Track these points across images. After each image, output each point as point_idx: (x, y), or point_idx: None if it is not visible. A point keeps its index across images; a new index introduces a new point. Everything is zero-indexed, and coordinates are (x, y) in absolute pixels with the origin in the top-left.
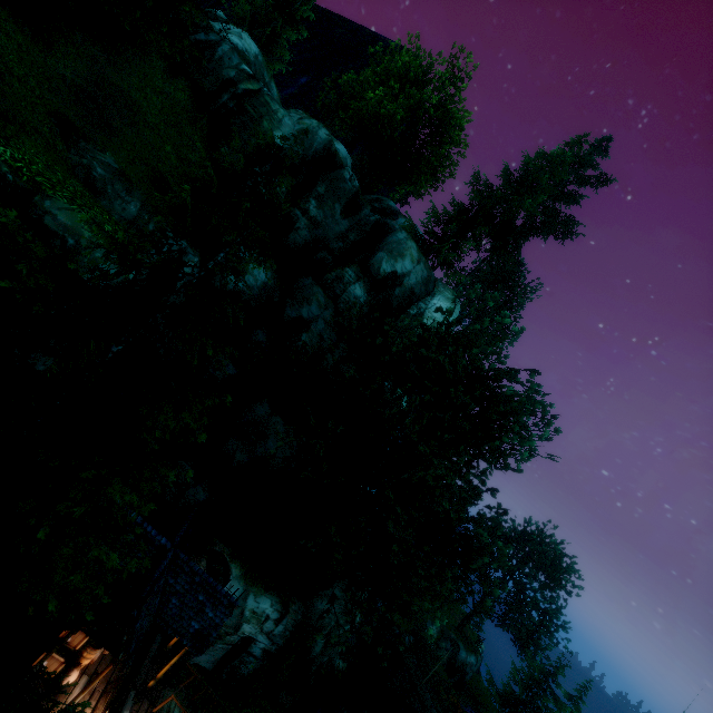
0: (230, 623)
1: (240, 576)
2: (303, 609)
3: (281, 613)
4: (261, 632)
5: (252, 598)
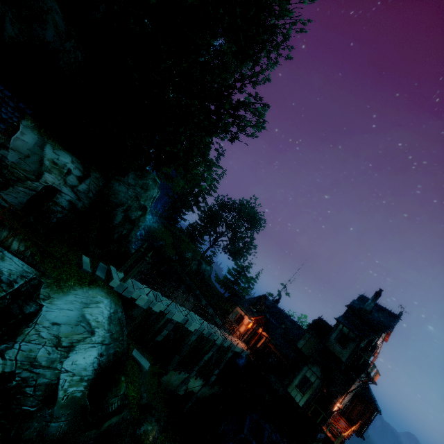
0: (28, 168)
1: (32, 127)
2: (104, 181)
3: (83, 173)
4: (65, 184)
5: (50, 149)
